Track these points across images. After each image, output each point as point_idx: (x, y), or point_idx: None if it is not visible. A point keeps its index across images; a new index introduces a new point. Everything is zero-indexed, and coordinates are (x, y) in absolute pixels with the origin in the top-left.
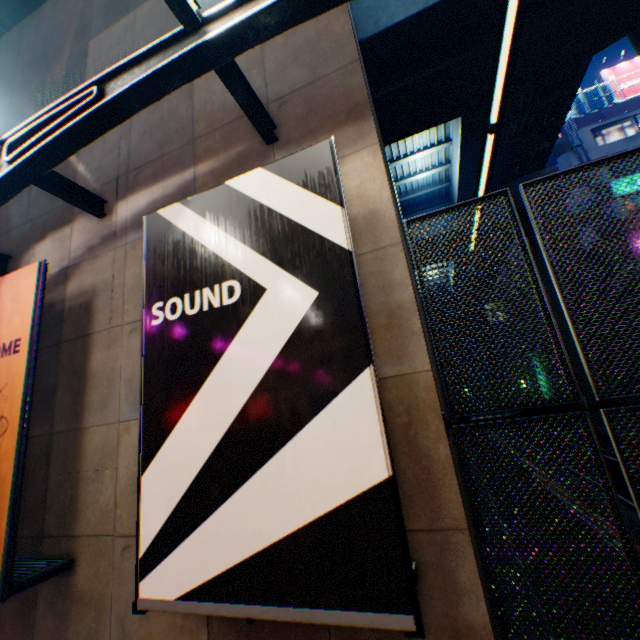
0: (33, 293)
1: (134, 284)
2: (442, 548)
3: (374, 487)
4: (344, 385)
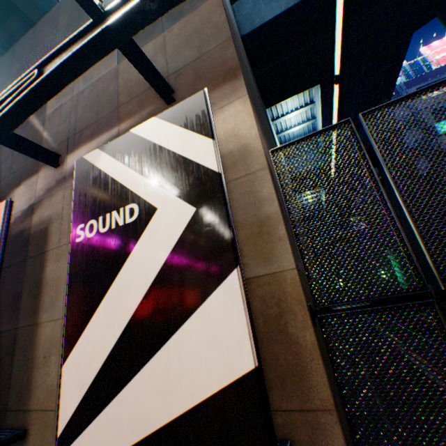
0: (1, 223)
1: None
2: (313, 428)
3: (243, 377)
4: (216, 285)
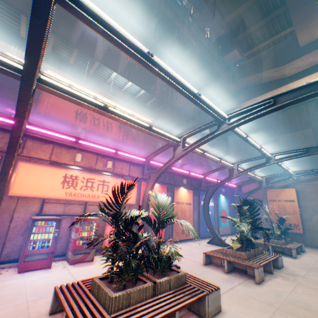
0: (294, 193)
1: (308, 192)
2: None
3: None
4: None
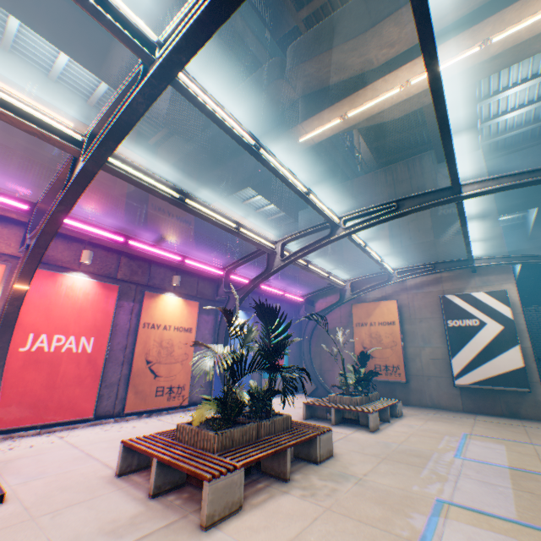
0: (395, 309)
1: (417, 307)
2: (531, 385)
3: (518, 367)
4: (510, 347)
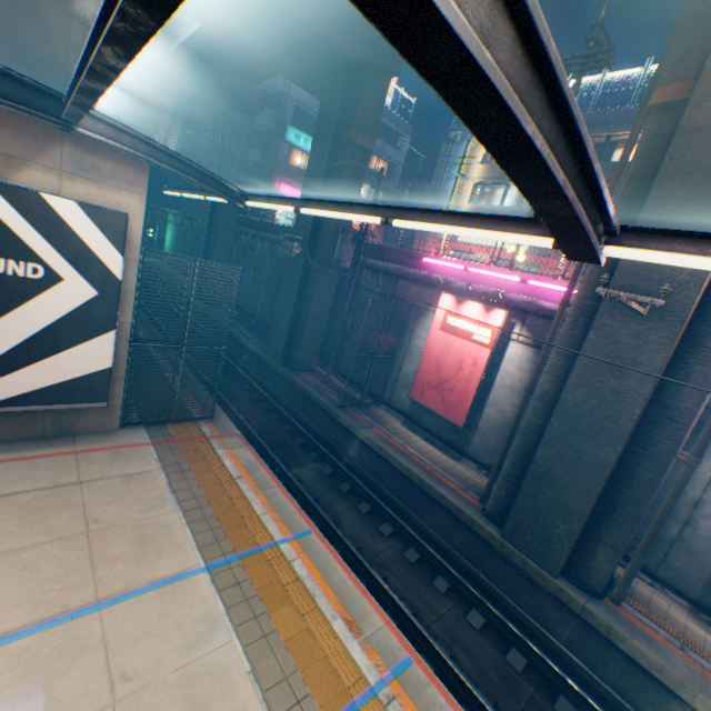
0: None
1: None
2: (114, 384)
3: (105, 370)
4: (102, 335)
